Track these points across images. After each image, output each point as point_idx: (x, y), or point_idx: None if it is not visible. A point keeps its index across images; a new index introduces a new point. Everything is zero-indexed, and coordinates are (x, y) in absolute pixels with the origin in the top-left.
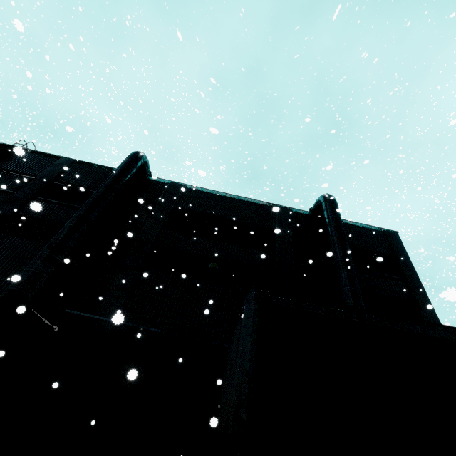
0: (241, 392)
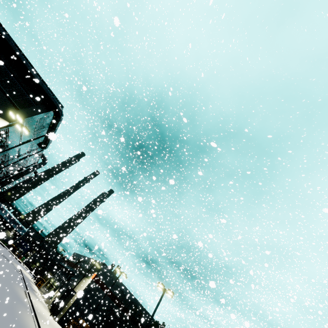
0: None
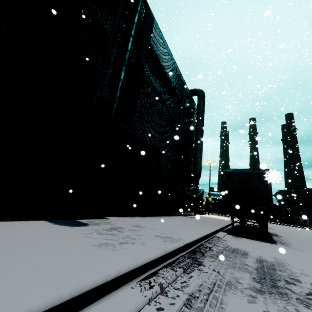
0: (271, 193)
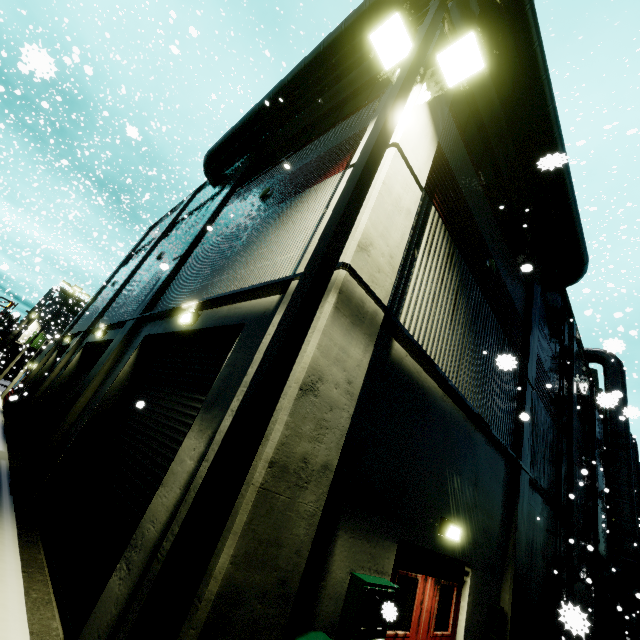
0: None
